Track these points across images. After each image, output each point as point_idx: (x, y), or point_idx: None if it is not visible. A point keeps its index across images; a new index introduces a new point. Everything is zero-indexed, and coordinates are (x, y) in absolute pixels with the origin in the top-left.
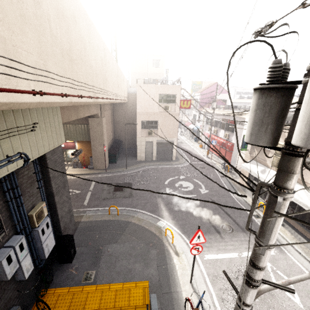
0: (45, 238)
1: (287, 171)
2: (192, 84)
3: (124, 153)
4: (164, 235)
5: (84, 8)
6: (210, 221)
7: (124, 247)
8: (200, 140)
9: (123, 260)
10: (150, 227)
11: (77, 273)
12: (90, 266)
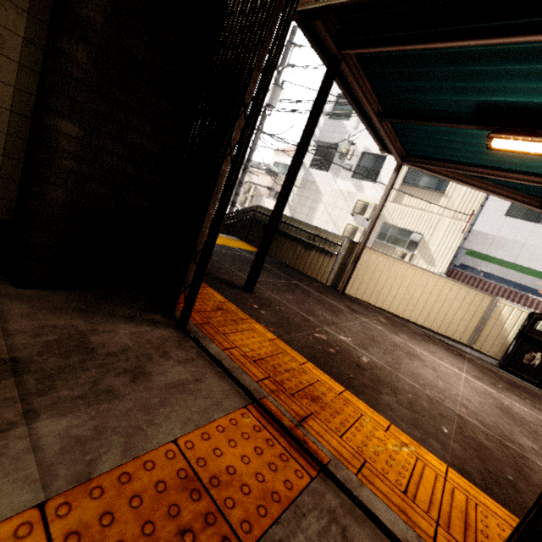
0: None
1: (263, 118)
2: None
3: None
4: None
5: None
6: None
7: None
8: None
9: None
10: None
11: None
12: None
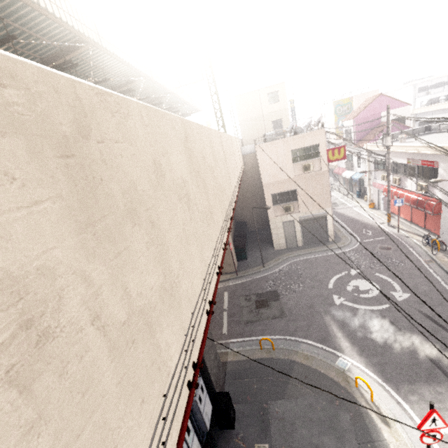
0: (203, 406)
1: None
2: (334, 107)
3: (253, 241)
4: (354, 386)
5: (203, 127)
6: (430, 356)
7: (297, 406)
8: (430, 308)
9: (302, 428)
10: (327, 371)
11: (245, 447)
12: (259, 435)
